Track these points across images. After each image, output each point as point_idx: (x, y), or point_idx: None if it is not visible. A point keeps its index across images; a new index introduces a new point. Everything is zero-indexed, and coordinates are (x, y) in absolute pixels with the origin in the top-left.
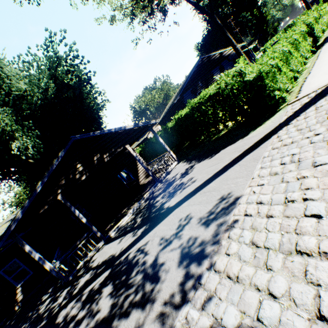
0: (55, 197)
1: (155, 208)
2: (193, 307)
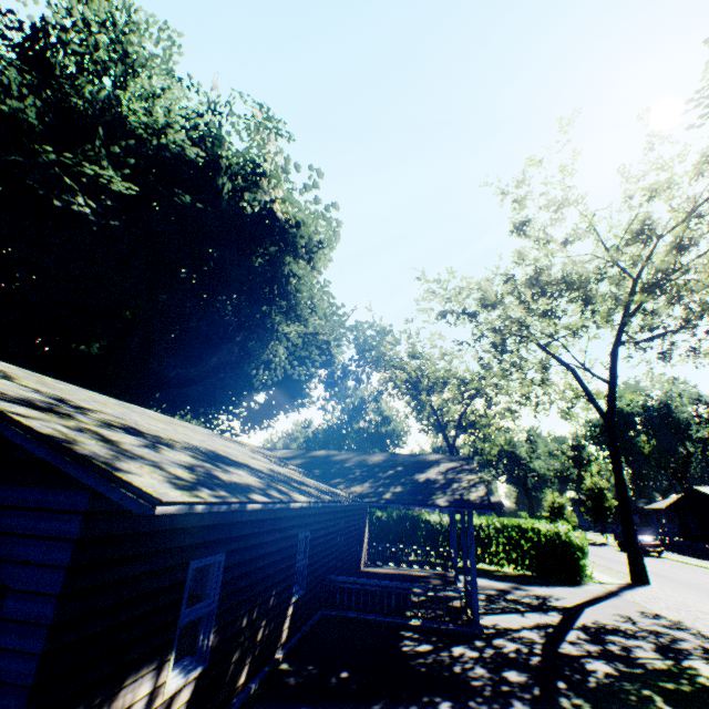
0: None
1: (533, 602)
2: None
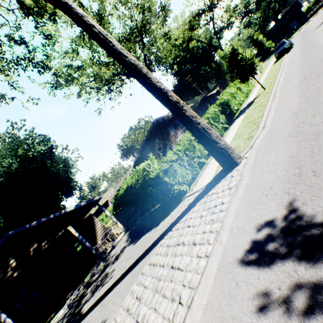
0: None
1: (79, 308)
2: None
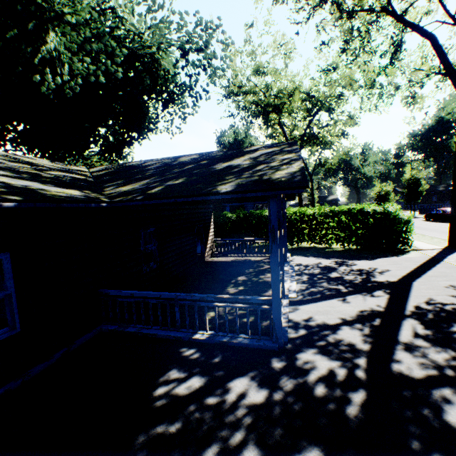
0: None
1: (357, 281)
2: None
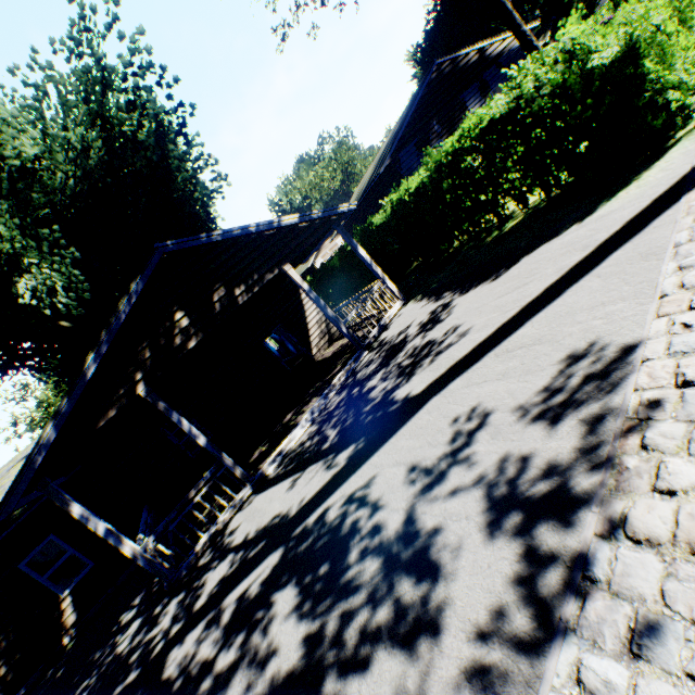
0: (131, 389)
1: (371, 404)
2: (595, 650)
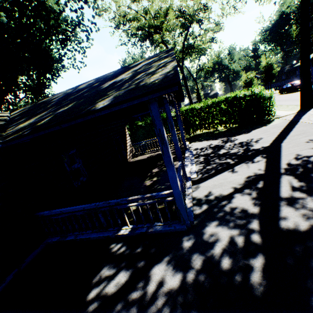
0: None
1: (240, 152)
2: None
